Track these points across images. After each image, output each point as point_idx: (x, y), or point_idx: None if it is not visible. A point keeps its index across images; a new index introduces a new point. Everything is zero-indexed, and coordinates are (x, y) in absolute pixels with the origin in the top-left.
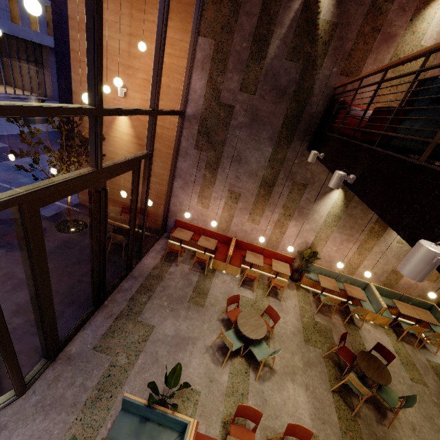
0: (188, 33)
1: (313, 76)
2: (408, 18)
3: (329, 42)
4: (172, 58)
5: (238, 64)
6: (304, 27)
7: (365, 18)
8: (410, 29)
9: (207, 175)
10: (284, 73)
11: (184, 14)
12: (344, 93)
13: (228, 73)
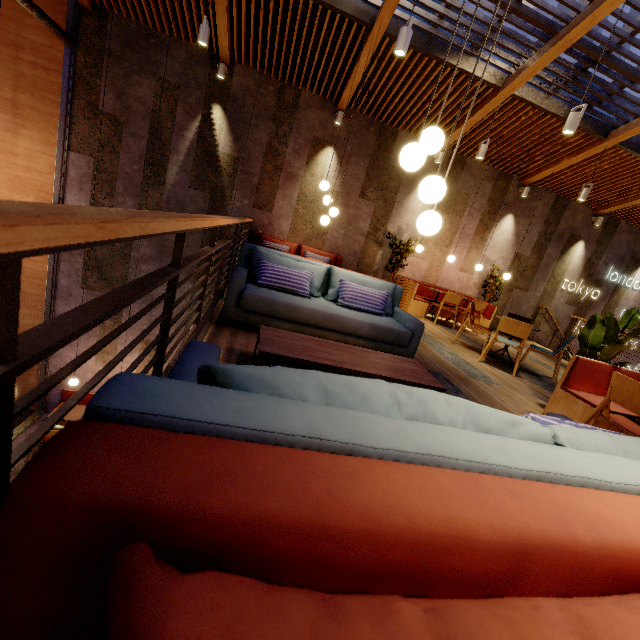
0: (53, 146)
1: (224, 207)
2: (304, 162)
3: (234, 174)
4: (32, 173)
5: (130, 187)
6: (204, 157)
7: (265, 156)
8: (308, 171)
9: (107, 322)
10: (191, 202)
11: (45, 123)
12: (261, 226)
13: (119, 196)
